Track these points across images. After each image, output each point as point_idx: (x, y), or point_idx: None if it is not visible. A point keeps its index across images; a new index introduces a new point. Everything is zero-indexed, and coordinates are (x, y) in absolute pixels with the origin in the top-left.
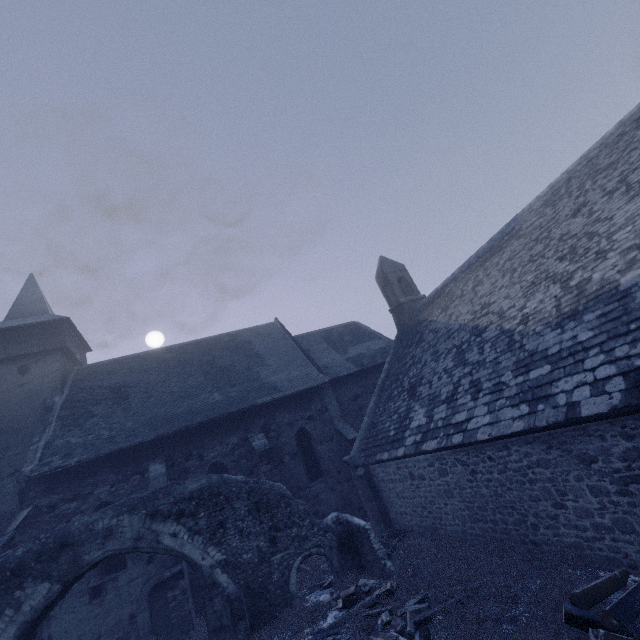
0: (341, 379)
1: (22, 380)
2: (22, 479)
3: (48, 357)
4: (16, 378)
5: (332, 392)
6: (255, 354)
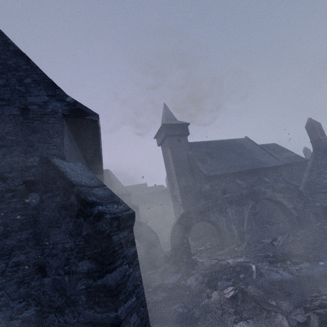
0: (285, 164)
1: (179, 144)
2: (208, 175)
3: (184, 137)
4: (177, 143)
5: (284, 168)
6: (248, 149)
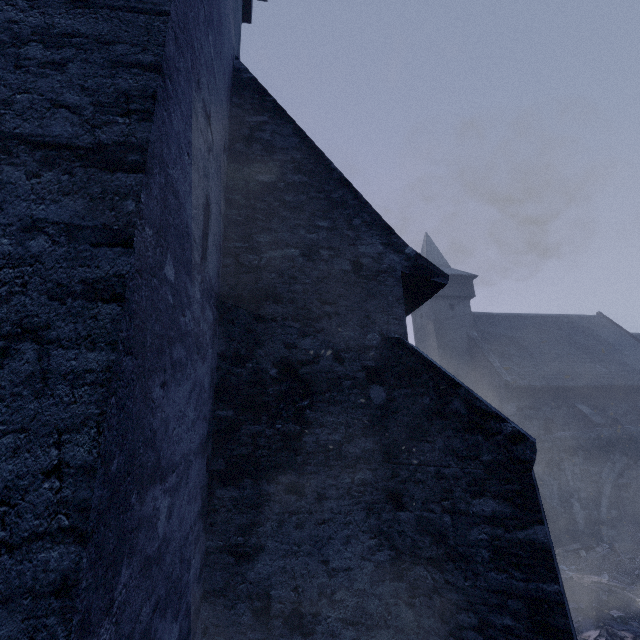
0: None
1: (452, 314)
2: (515, 385)
3: (464, 302)
4: (448, 311)
5: None
6: (605, 341)
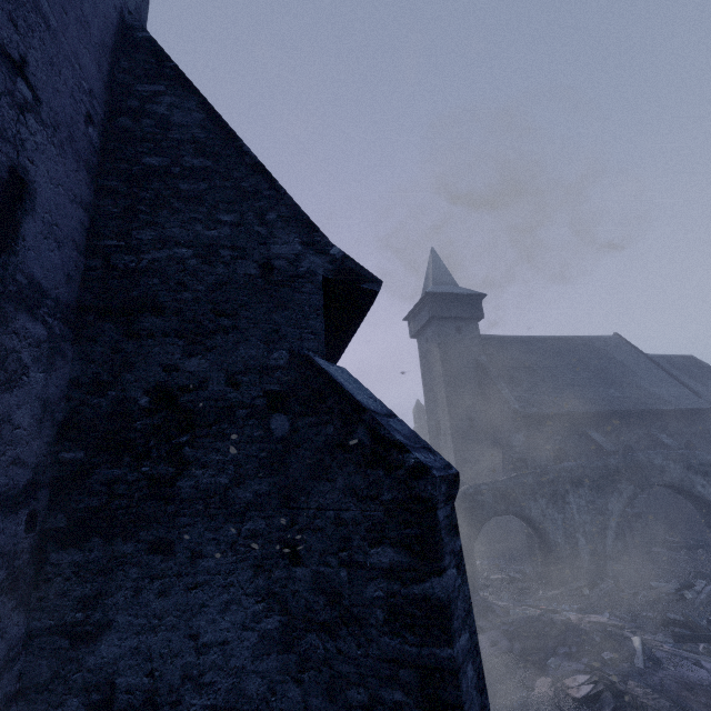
0: None
1: (459, 337)
2: (523, 413)
3: (472, 323)
4: (455, 334)
5: None
6: (620, 363)
